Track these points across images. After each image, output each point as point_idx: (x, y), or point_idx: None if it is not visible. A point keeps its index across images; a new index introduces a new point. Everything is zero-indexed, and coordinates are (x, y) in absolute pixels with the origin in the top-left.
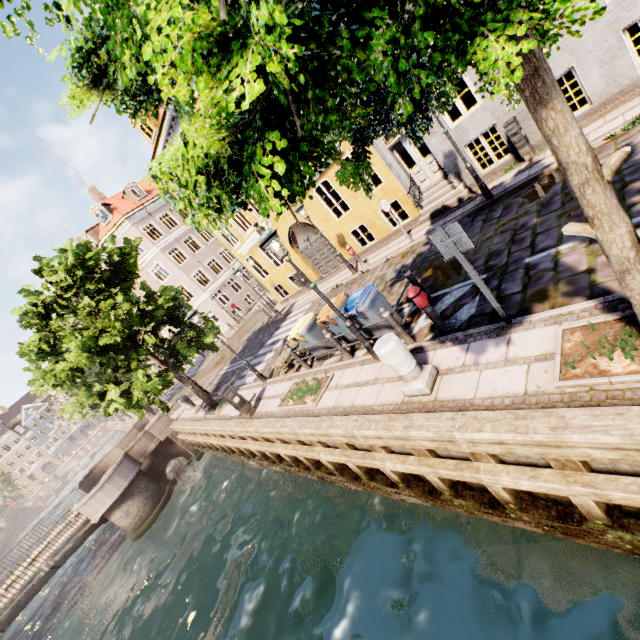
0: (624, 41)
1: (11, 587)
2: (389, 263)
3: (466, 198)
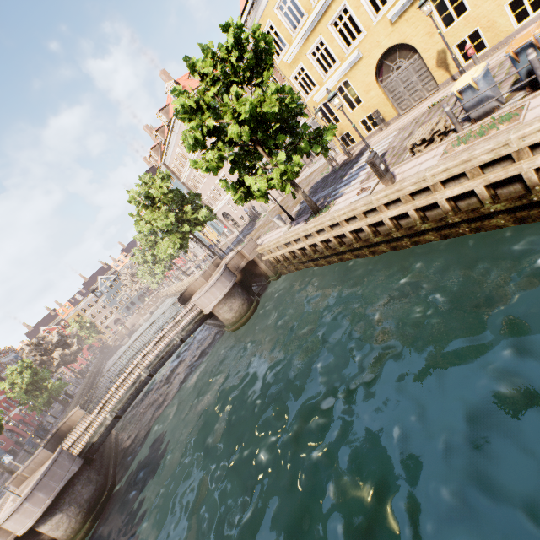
0: None
1: (146, 356)
2: None
3: None
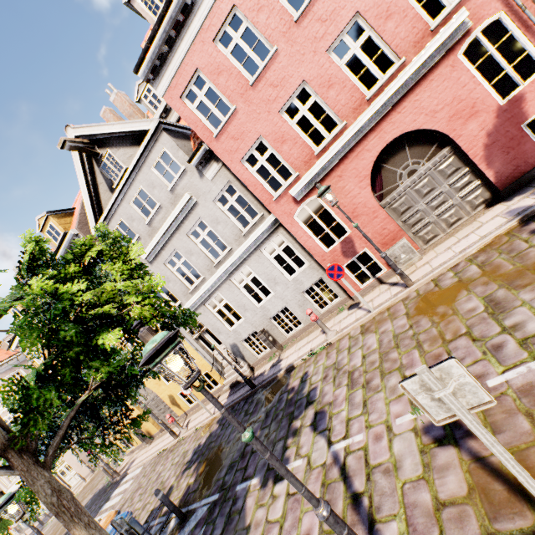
0: (305, 297)
1: None
2: (196, 434)
3: (249, 376)
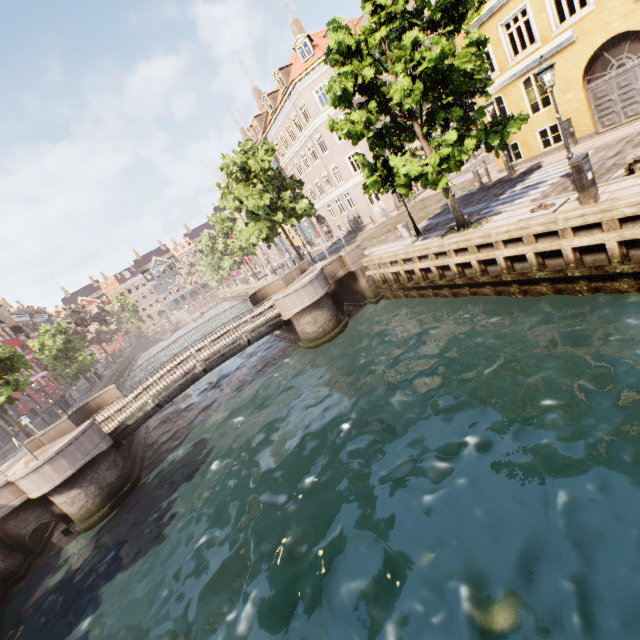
0: None
1: (202, 350)
2: None
3: None
